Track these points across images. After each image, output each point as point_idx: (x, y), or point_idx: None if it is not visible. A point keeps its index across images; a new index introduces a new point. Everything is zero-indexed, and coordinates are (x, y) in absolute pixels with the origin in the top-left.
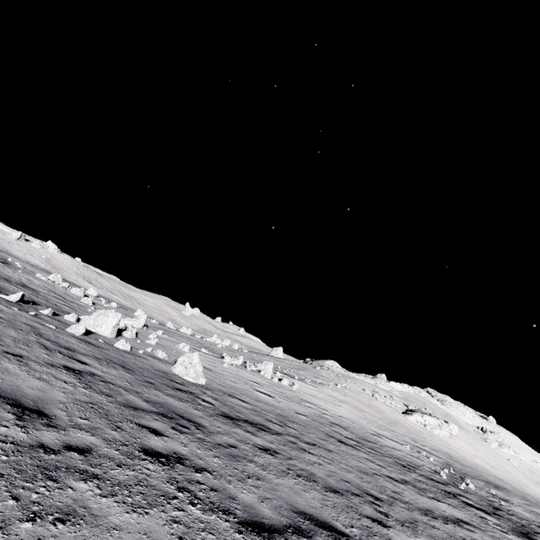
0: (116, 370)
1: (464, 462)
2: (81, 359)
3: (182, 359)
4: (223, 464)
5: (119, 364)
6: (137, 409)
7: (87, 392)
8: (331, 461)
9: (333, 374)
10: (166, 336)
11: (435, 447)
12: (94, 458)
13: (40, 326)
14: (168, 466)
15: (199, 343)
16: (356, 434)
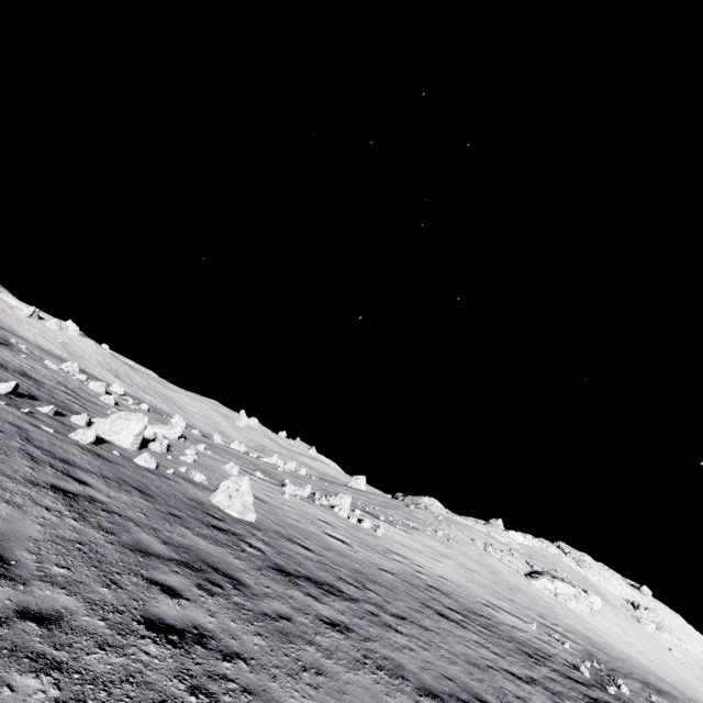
0: (128, 496)
1: (611, 652)
2: (80, 477)
3: (226, 485)
4: (267, 647)
5: (136, 486)
6: (148, 555)
7: (77, 526)
8: (427, 646)
9: (432, 516)
10: (210, 452)
11: (571, 627)
12: (62, 633)
13: (31, 429)
14: (181, 648)
15: (253, 465)
16: (462, 604)
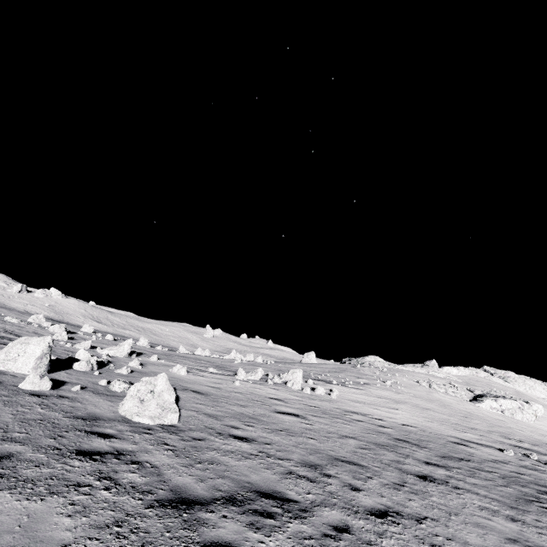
0: None
1: None
2: None
3: (135, 389)
4: None
5: None
6: None
7: None
8: None
9: (377, 370)
10: (163, 361)
11: (531, 439)
12: None
13: None
14: None
15: (210, 363)
16: (437, 452)
